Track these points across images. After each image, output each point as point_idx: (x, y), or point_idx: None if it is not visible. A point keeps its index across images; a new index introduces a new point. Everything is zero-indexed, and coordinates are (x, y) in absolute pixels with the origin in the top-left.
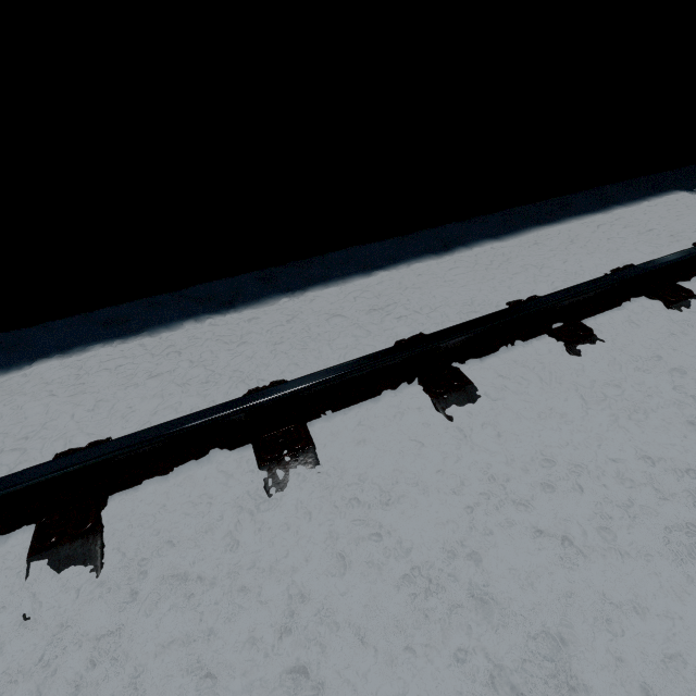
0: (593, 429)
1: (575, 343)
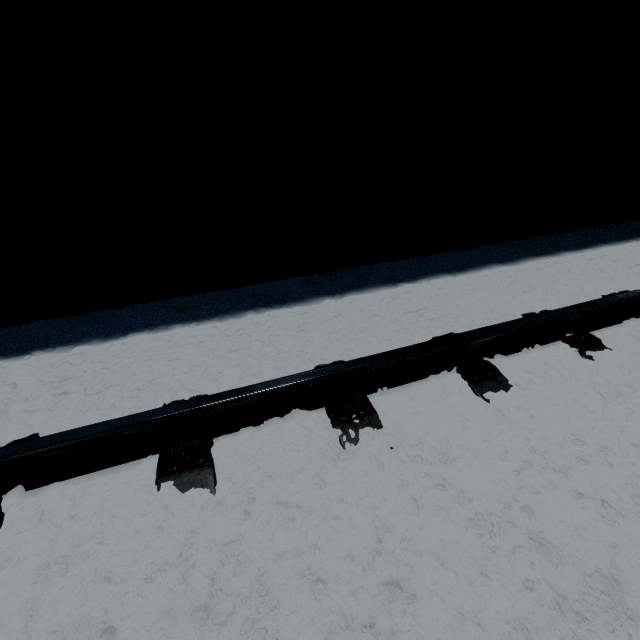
0: (613, 418)
1: (587, 349)
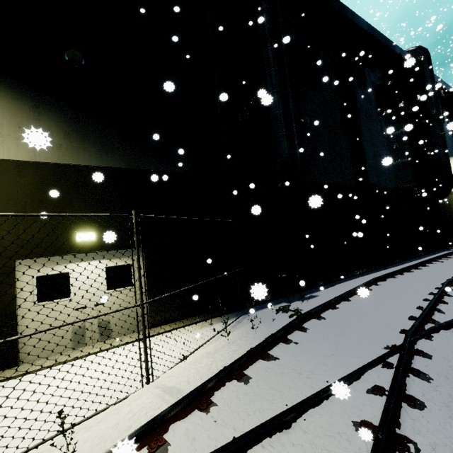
0: None
1: None
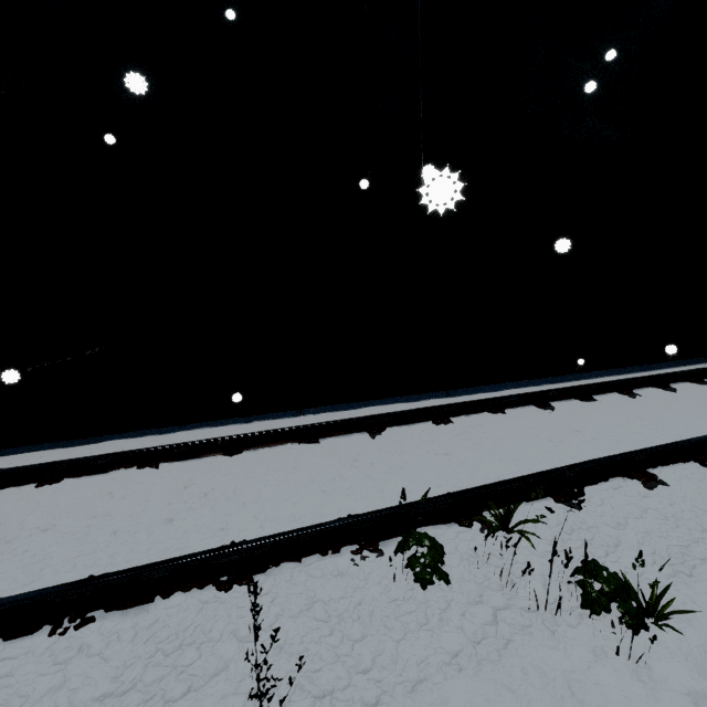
0: None
1: (699, 382)
